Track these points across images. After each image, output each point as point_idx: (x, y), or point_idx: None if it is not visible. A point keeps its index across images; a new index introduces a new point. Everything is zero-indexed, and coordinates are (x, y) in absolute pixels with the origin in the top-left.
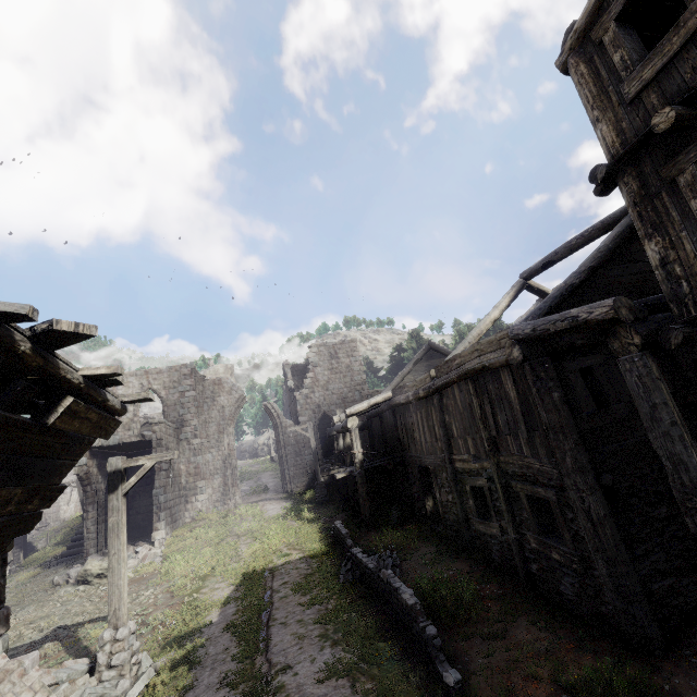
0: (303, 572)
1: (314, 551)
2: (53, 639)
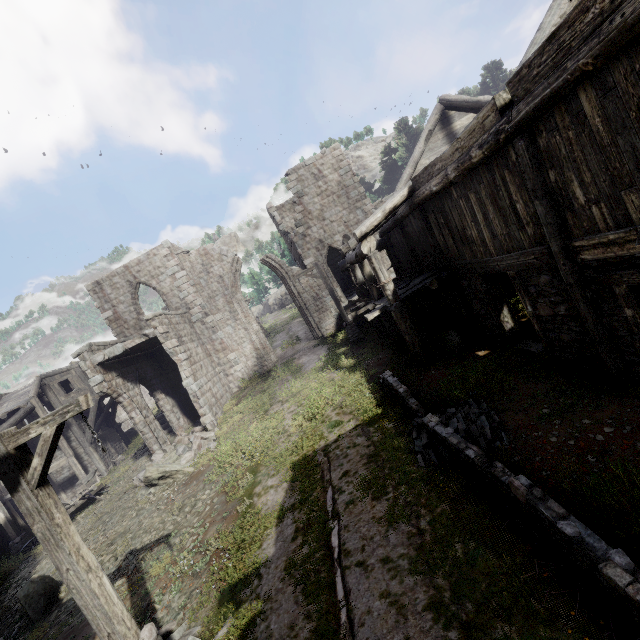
0: (363, 452)
1: (367, 414)
2: (123, 575)
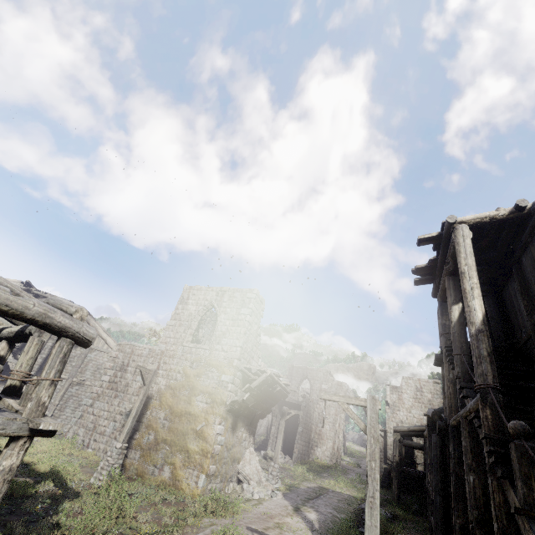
0: (344, 497)
1: (356, 496)
2: None
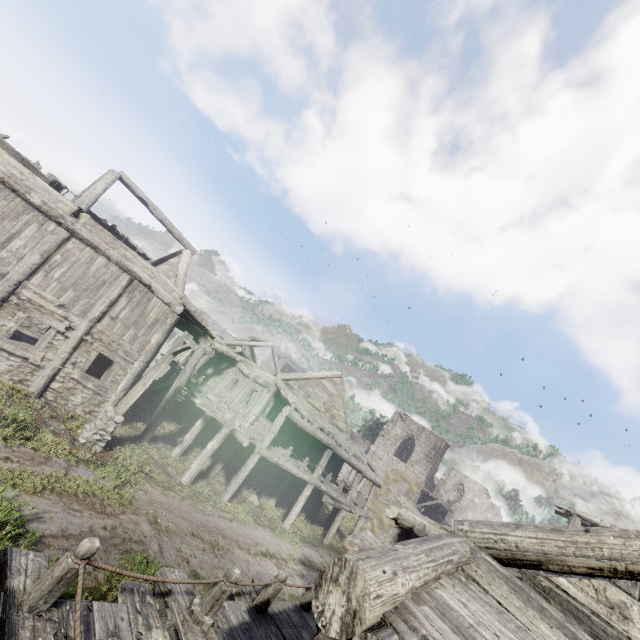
0: None
1: None
2: None
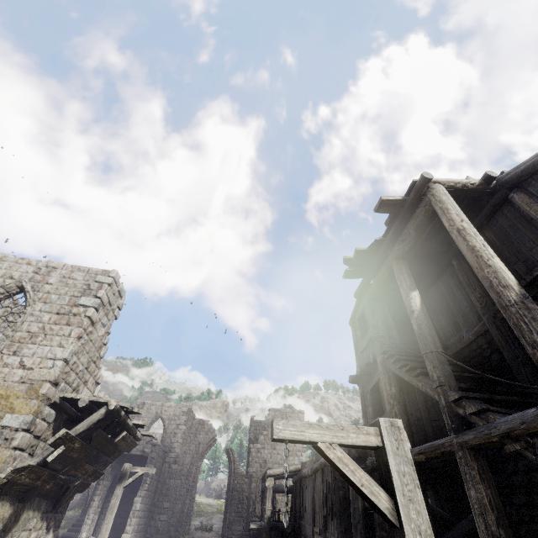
0: None
1: None
2: None
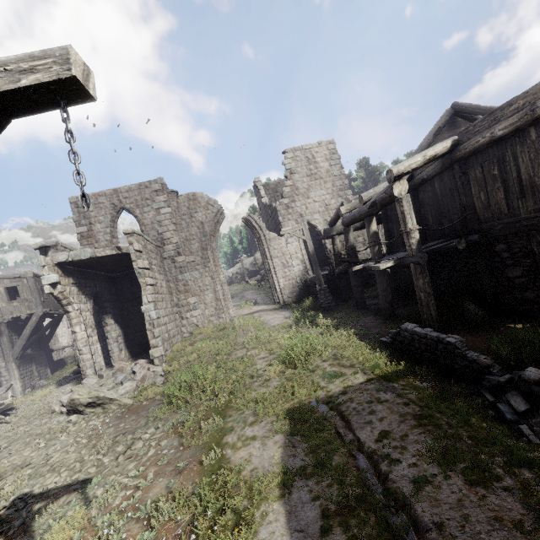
0: (404, 410)
1: (381, 368)
2: None
